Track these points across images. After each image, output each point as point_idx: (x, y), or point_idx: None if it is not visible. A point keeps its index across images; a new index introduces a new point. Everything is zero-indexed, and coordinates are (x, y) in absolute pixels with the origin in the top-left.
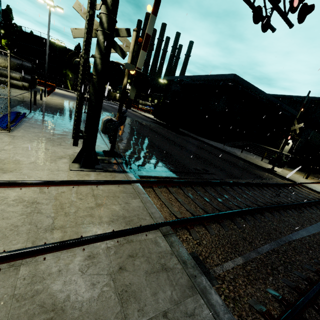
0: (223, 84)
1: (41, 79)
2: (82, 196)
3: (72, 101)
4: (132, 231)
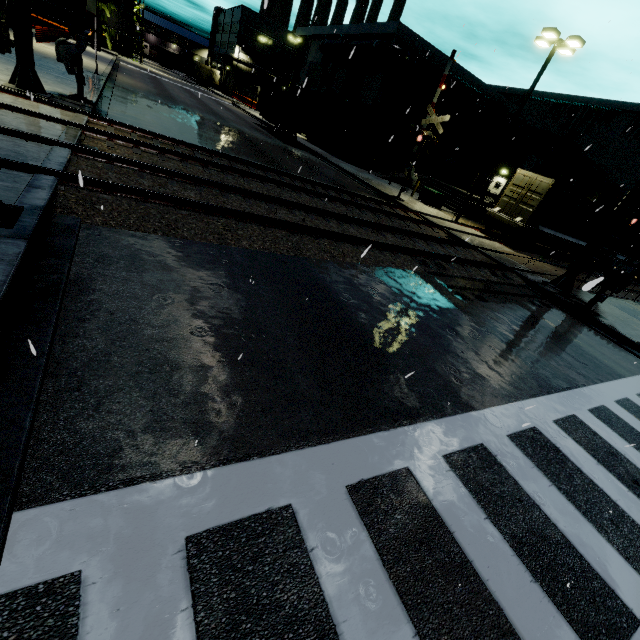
0: (378, 45)
1: (46, 17)
2: (1, 96)
3: (91, 60)
4: (30, 111)
